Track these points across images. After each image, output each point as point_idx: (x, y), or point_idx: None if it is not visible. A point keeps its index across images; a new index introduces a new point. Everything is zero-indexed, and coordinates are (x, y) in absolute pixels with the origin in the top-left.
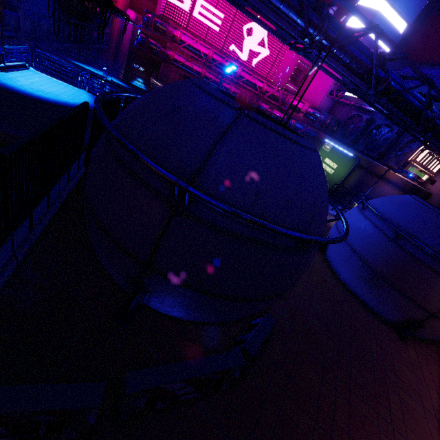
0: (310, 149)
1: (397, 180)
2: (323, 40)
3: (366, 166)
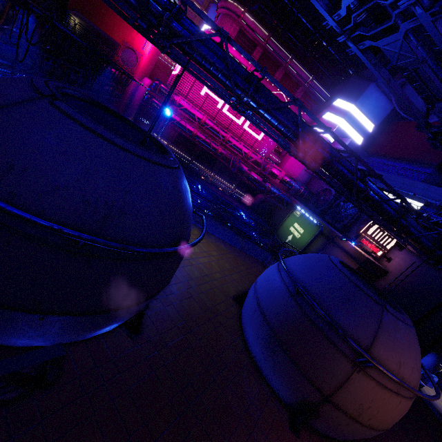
0: (133, 153)
1: (353, 251)
2: (251, 103)
3: (328, 234)
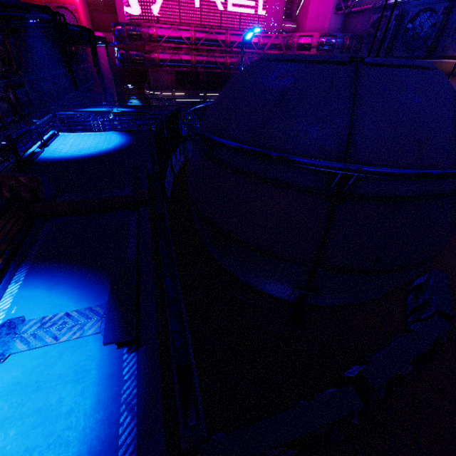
0: (437, 69)
1: None
2: None
3: None
